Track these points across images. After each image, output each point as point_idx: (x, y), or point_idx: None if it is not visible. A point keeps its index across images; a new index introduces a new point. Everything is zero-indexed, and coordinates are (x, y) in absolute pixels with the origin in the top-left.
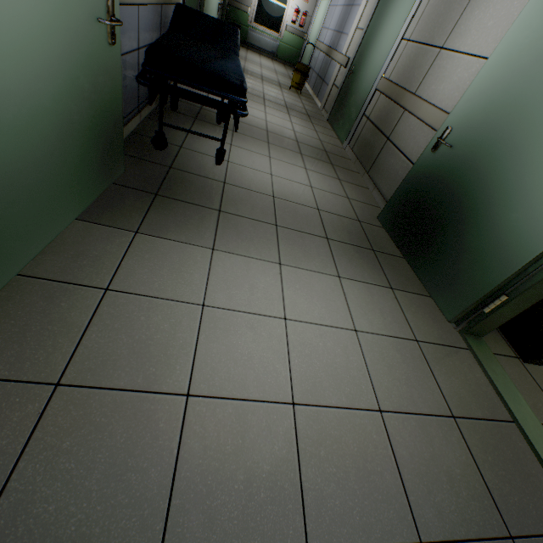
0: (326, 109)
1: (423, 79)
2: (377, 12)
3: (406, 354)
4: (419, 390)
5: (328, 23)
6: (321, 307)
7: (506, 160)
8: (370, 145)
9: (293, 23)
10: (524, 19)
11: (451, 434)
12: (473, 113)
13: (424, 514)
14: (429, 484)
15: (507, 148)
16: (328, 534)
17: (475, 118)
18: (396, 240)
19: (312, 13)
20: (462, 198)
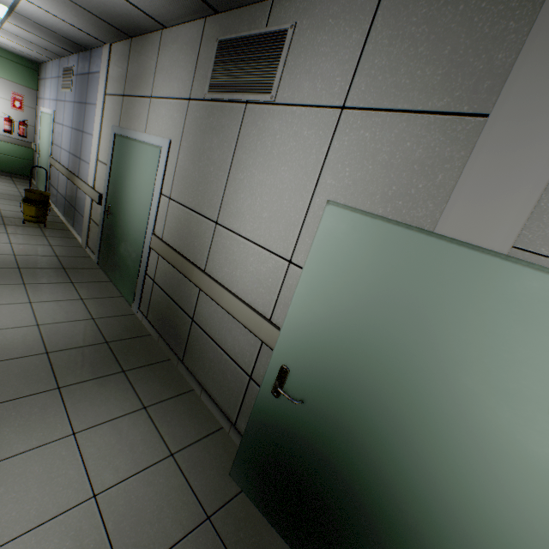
0: (91, 247)
1: (209, 254)
2: (118, 151)
3: None
4: None
5: (59, 141)
6: None
7: (395, 447)
8: (171, 320)
9: (7, 132)
10: (323, 250)
11: None
12: (311, 356)
13: None
14: None
15: (387, 427)
16: None
17: (317, 364)
18: (278, 526)
19: (35, 122)
20: (355, 488)
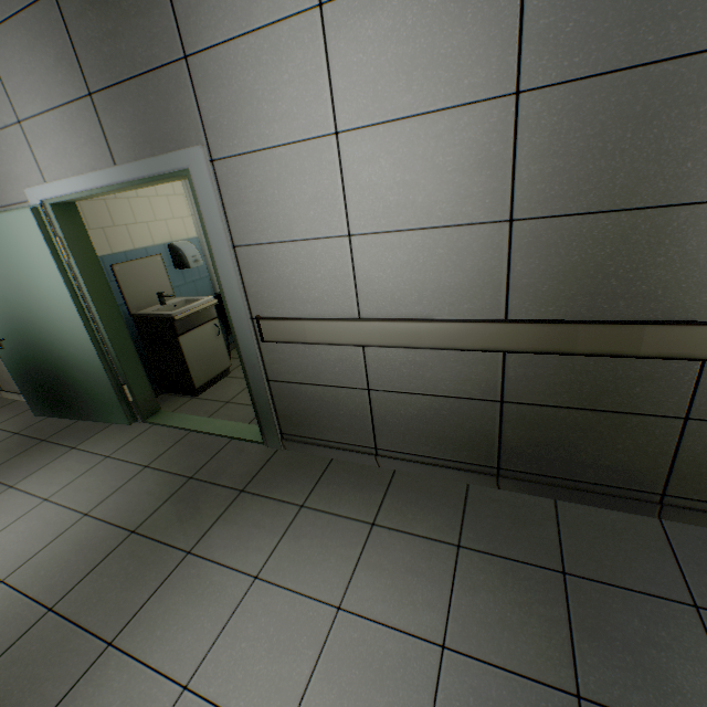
0: None
1: None
2: None
3: (101, 470)
4: (117, 478)
5: None
6: (1, 519)
7: (36, 327)
8: None
9: None
10: None
11: (147, 475)
12: None
13: (133, 521)
14: (135, 507)
15: (28, 321)
16: (65, 590)
17: None
18: (62, 415)
19: None
20: (49, 360)
